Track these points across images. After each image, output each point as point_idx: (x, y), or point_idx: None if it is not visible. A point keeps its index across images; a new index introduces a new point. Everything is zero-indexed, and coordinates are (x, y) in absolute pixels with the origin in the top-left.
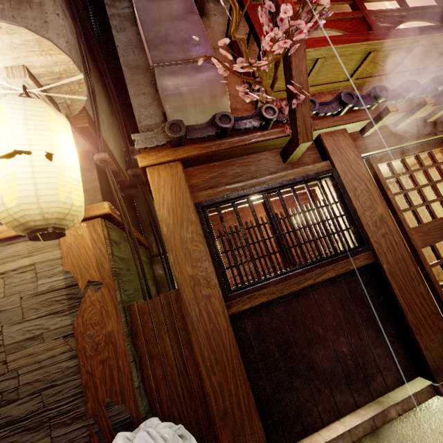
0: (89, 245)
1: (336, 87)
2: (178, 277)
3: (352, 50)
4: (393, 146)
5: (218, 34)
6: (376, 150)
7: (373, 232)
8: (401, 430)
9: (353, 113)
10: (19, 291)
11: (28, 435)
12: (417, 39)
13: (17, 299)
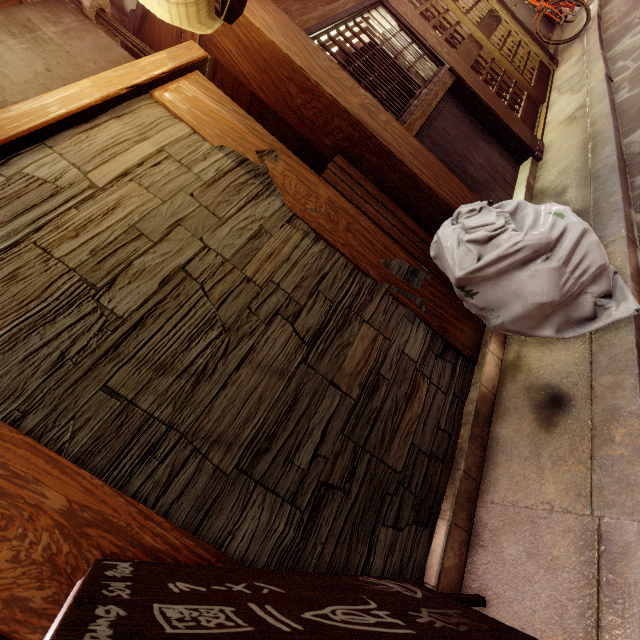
0: (216, 108)
1: None
2: (352, 109)
3: None
4: None
5: None
6: None
7: (441, 52)
8: (545, 180)
9: None
10: (177, 188)
11: (346, 333)
12: None
13: (187, 199)
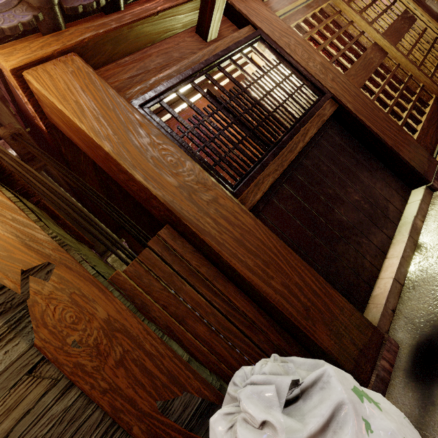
0: None
1: None
2: (164, 195)
3: None
4: (295, 1)
5: None
6: (284, 7)
7: (324, 80)
8: (436, 228)
9: None
10: None
11: None
12: None
13: None
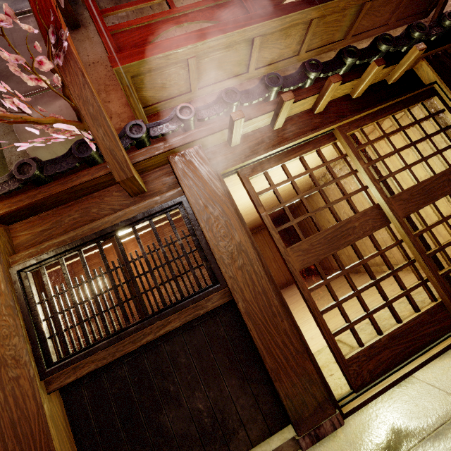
0: None
1: (237, 82)
2: None
3: (227, 41)
4: (262, 154)
5: (98, 45)
6: (240, 163)
7: (228, 266)
8: None
9: (204, 125)
10: None
11: None
12: (307, 12)
13: None
